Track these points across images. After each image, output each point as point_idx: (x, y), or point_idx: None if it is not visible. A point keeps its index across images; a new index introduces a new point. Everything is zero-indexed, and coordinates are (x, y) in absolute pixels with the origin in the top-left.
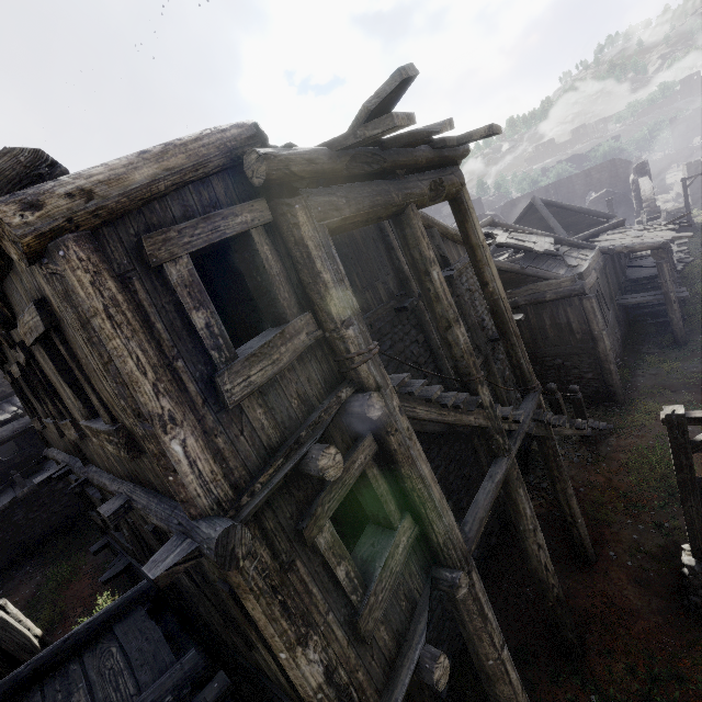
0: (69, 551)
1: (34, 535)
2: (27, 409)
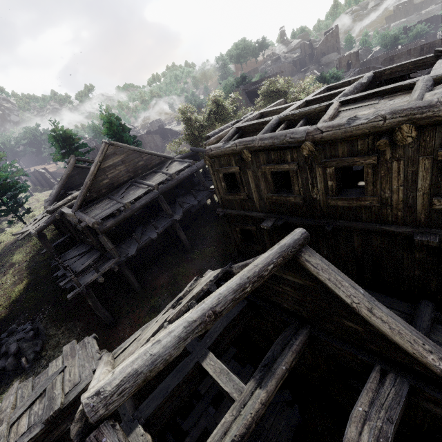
0: (176, 262)
1: (151, 254)
2: (225, 188)
